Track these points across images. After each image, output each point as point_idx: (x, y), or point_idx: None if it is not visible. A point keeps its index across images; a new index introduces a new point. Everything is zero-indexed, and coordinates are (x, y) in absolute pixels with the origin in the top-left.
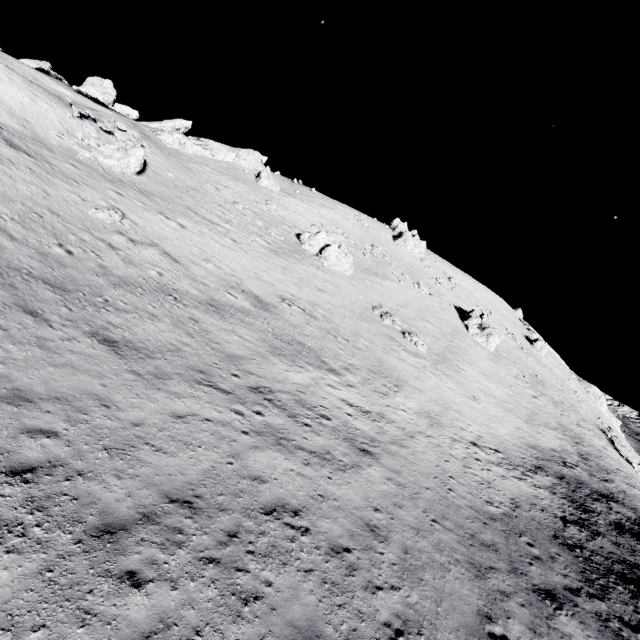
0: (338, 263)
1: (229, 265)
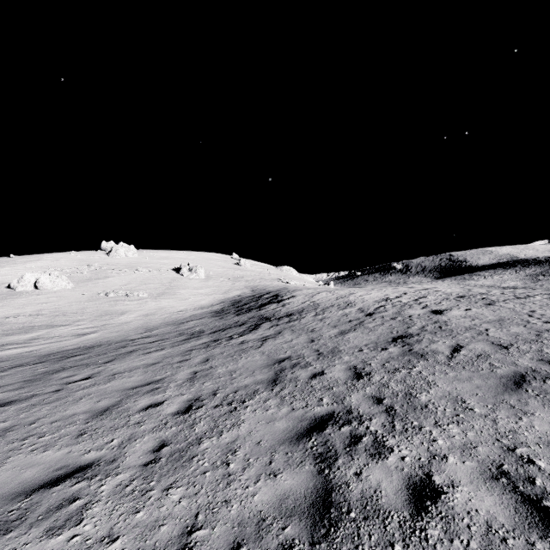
0: (55, 284)
1: None
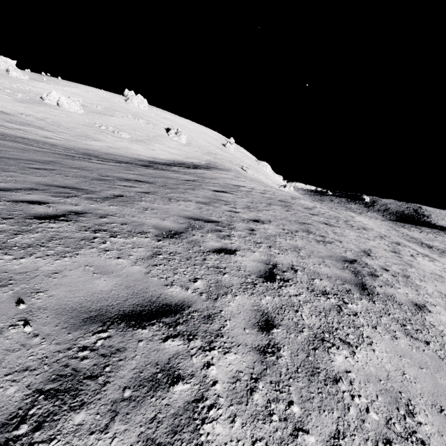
0: (70, 106)
1: None
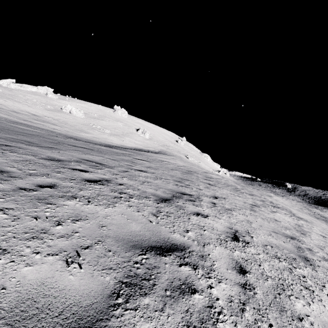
0: (77, 113)
1: (24, 109)
